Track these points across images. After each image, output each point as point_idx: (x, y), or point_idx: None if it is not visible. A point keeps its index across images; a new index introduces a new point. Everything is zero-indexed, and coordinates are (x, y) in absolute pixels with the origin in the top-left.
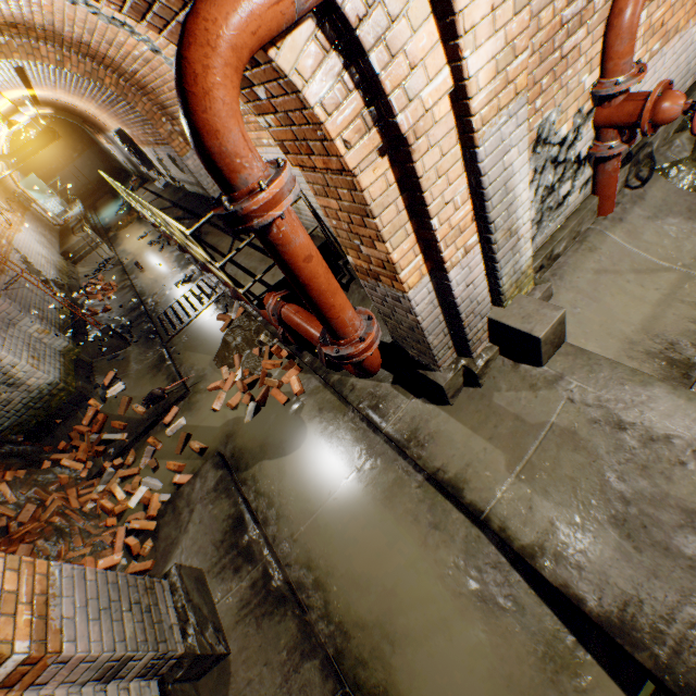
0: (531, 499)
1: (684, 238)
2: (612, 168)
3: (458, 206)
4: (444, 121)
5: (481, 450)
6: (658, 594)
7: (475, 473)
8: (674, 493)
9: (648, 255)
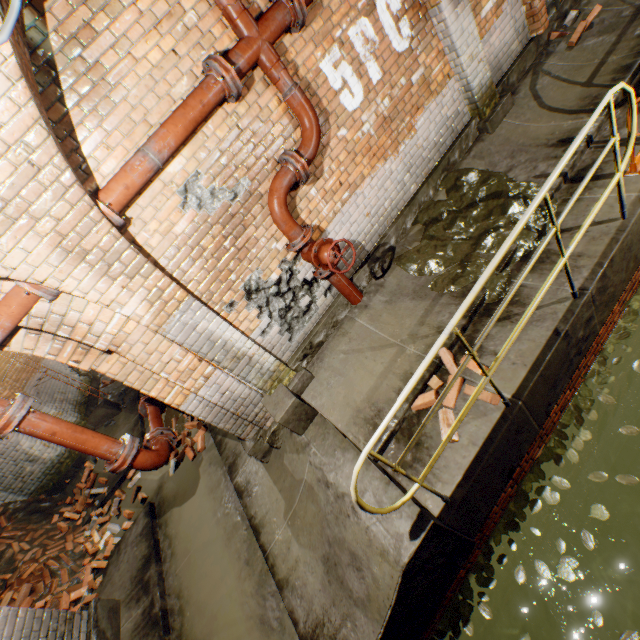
0: (291, 541)
1: (407, 316)
2: (336, 280)
3: (180, 359)
4: (137, 330)
5: (275, 500)
6: (333, 618)
7: (269, 519)
8: (347, 538)
9: (382, 333)
